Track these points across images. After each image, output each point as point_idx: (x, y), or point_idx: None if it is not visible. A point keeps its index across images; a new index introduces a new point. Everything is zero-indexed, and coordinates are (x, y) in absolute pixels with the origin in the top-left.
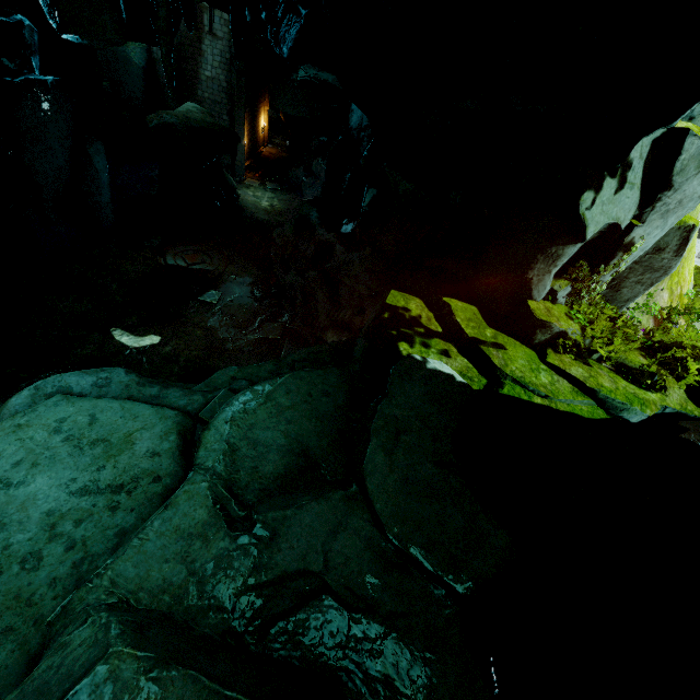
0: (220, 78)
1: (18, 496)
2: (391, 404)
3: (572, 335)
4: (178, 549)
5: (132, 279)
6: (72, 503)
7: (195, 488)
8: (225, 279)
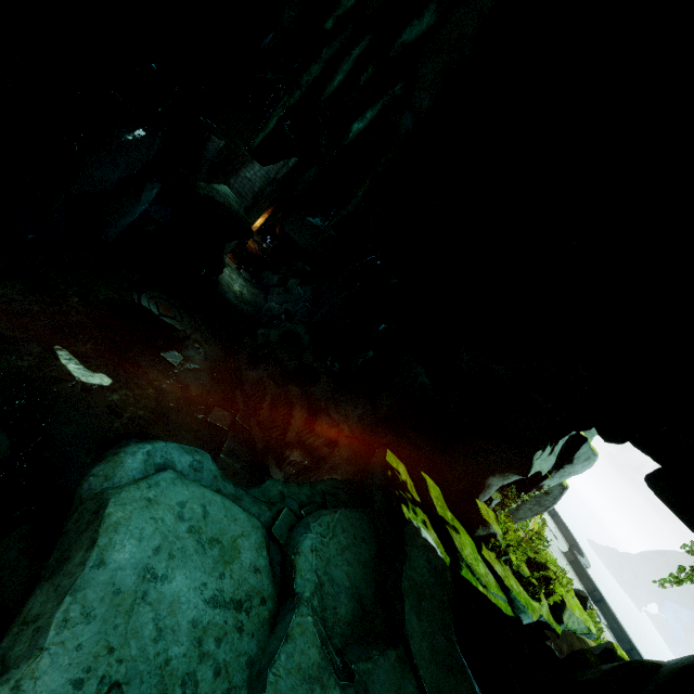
0: (256, 183)
1: (165, 593)
2: (410, 566)
3: (499, 537)
4: (304, 693)
5: (100, 302)
6: (209, 615)
7: (304, 621)
8: (190, 345)
